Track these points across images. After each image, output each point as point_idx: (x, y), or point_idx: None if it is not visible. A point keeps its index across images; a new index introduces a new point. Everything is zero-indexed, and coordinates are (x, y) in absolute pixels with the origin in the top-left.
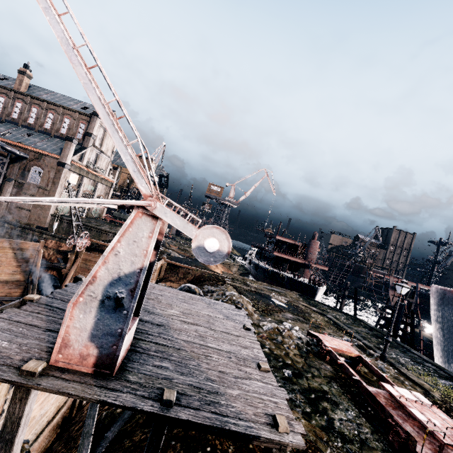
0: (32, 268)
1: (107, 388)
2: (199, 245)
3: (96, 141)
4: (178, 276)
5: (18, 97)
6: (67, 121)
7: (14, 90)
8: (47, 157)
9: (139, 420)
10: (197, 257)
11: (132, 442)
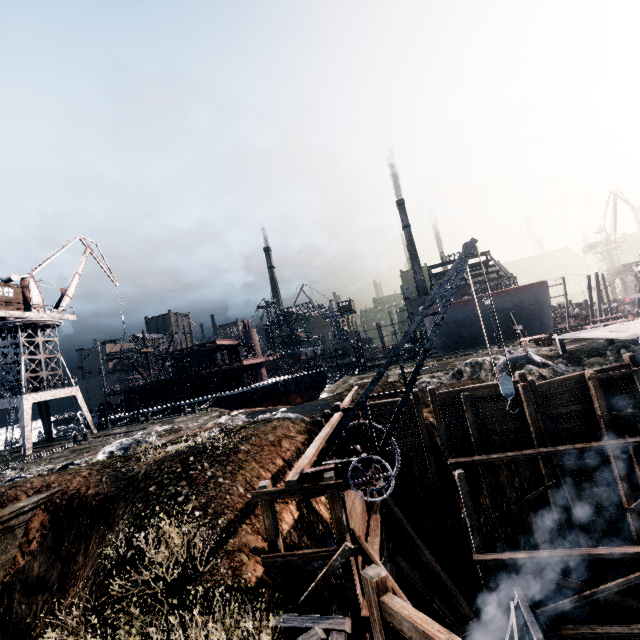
0: None
1: None
2: None
3: None
4: None
5: None
6: None
7: None
8: None
9: None
10: None
11: None
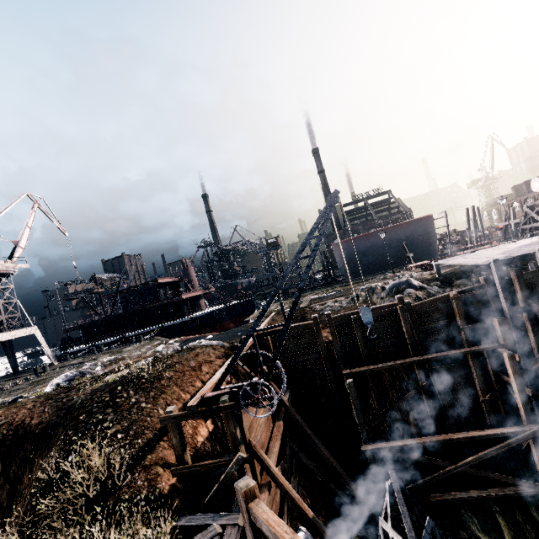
0: None
1: None
2: None
3: None
4: None
5: None
6: None
7: None
8: None
9: None
10: None
11: None
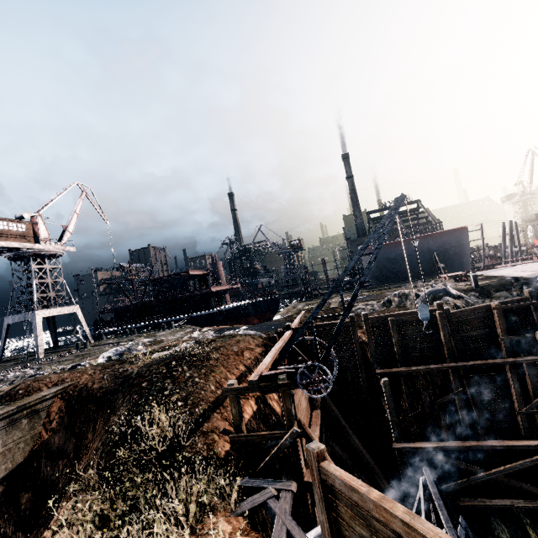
0: None
1: None
2: None
3: None
4: None
5: None
6: None
7: None
8: None
9: None
10: None
11: None
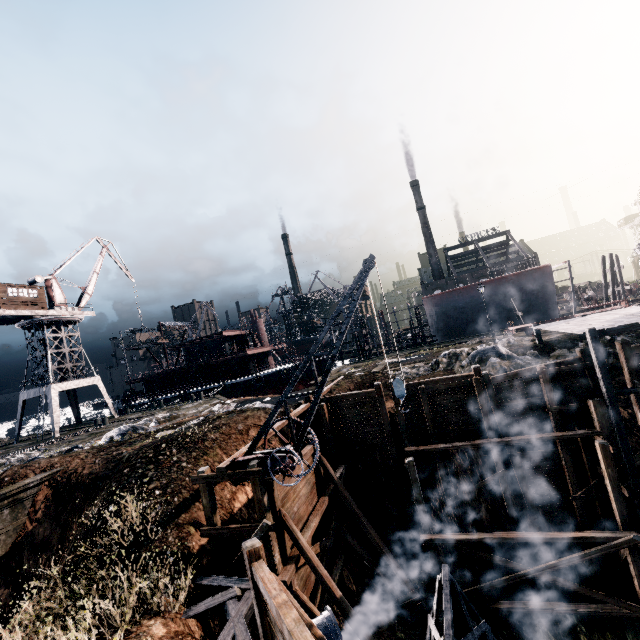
0: None
1: None
2: None
3: None
4: None
5: None
6: None
7: None
8: None
9: None
10: None
11: None
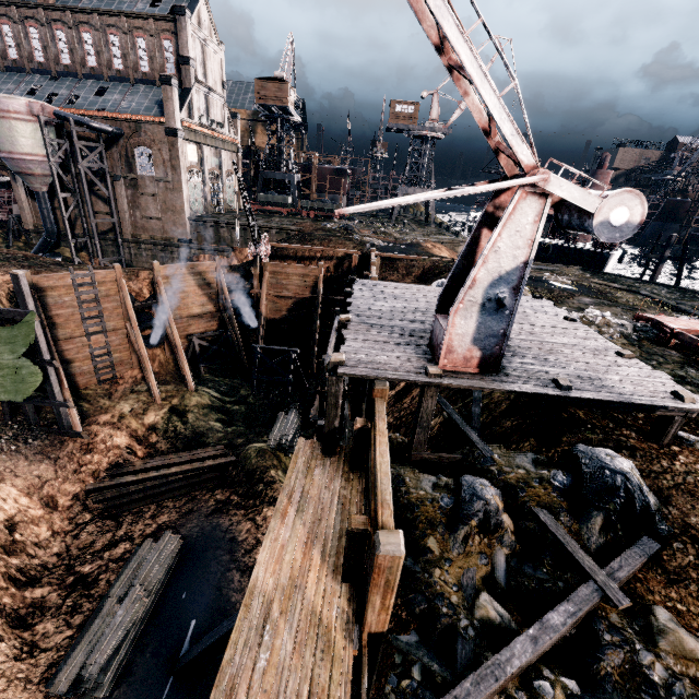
0: (218, 295)
1: (504, 382)
2: (603, 220)
3: (198, 71)
4: (398, 273)
5: (52, 18)
6: (142, 43)
7: (41, 6)
8: (147, 125)
9: (493, 414)
10: (599, 237)
11: (505, 428)
